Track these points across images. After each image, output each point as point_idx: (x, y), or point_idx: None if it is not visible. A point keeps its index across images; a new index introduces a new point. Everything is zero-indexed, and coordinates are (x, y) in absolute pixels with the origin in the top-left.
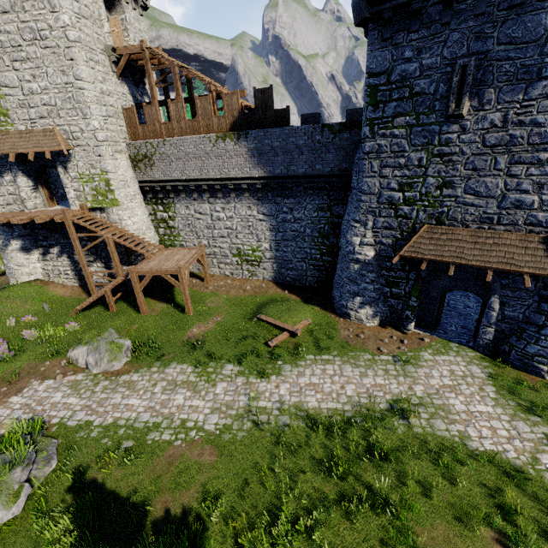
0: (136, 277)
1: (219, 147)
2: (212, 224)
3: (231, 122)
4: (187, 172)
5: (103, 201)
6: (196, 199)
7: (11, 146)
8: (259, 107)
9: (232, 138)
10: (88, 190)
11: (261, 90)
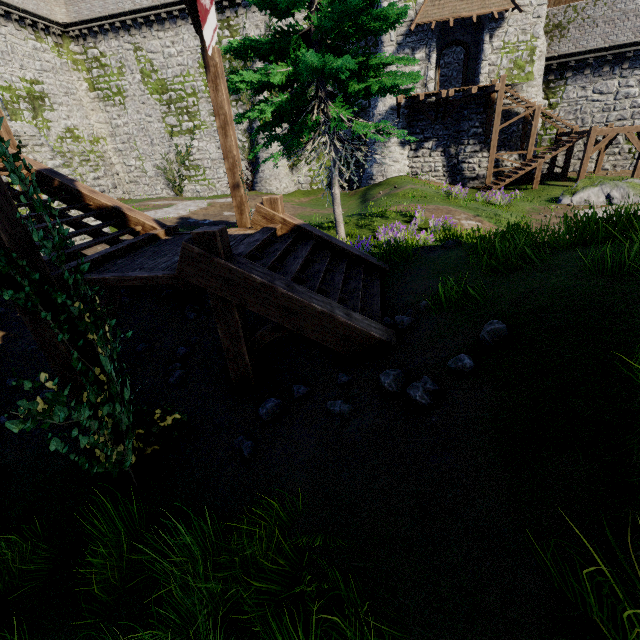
0: (593, 139)
1: None
2: (613, 105)
3: None
4: (613, 37)
5: (516, 76)
6: (602, 75)
7: (452, 11)
8: None
9: None
10: (505, 63)
11: None
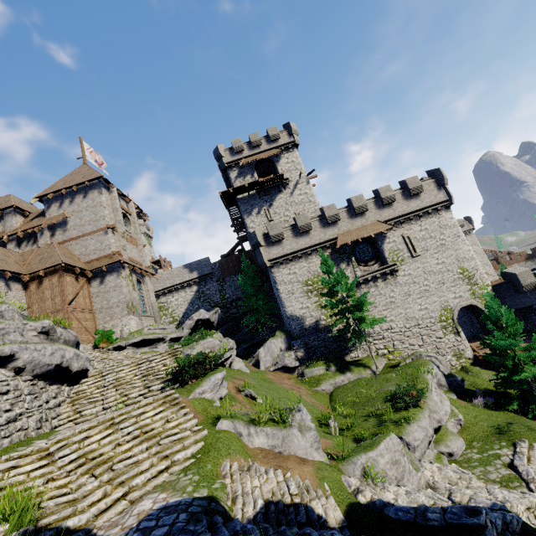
0: None
1: (527, 264)
2: None
3: (525, 258)
4: None
5: None
6: None
7: None
8: (533, 252)
9: (531, 261)
10: None
11: (532, 248)
